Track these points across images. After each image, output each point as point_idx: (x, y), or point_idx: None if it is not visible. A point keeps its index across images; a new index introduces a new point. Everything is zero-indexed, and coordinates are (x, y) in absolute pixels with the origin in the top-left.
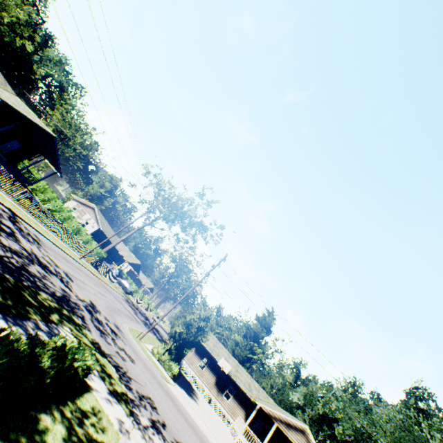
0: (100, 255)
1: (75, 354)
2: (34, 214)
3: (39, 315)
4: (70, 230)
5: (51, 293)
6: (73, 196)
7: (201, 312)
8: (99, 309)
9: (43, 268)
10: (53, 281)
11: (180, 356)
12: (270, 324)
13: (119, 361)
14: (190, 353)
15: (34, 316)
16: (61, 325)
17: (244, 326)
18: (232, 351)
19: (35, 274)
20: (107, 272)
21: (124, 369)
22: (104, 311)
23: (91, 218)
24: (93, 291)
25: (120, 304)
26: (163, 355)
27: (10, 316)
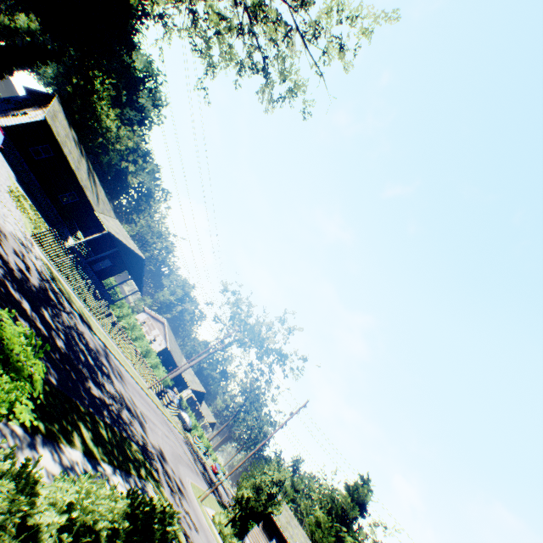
0: (166, 382)
1: (170, 517)
2: (116, 341)
3: (136, 470)
4: (140, 350)
5: (137, 442)
6: (145, 308)
7: (274, 473)
8: (166, 457)
9: (129, 412)
10: (136, 426)
11: (243, 530)
12: (365, 500)
13: (186, 528)
14: (256, 528)
15: (133, 471)
16: (148, 481)
17: (329, 496)
18: (311, 534)
19: (126, 420)
20: (170, 403)
21: (190, 539)
22: (170, 459)
23: (160, 334)
24: (160, 432)
25: (181, 447)
26: (225, 526)
27: (123, 472)
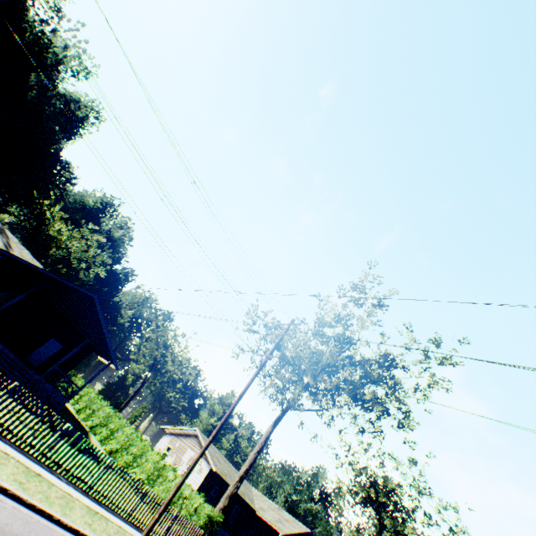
0: (206, 520)
1: None
2: None
3: None
4: (143, 478)
5: None
6: (165, 429)
7: None
8: None
9: None
10: None
11: None
12: None
13: None
14: None
15: None
16: None
17: None
18: None
19: None
20: None
21: None
22: None
23: (195, 454)
24: None
25: None
26: None
27: None
